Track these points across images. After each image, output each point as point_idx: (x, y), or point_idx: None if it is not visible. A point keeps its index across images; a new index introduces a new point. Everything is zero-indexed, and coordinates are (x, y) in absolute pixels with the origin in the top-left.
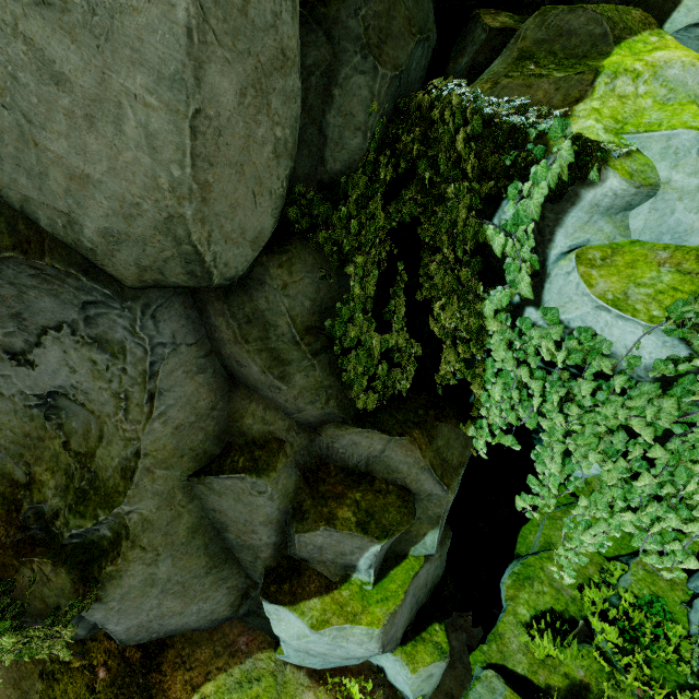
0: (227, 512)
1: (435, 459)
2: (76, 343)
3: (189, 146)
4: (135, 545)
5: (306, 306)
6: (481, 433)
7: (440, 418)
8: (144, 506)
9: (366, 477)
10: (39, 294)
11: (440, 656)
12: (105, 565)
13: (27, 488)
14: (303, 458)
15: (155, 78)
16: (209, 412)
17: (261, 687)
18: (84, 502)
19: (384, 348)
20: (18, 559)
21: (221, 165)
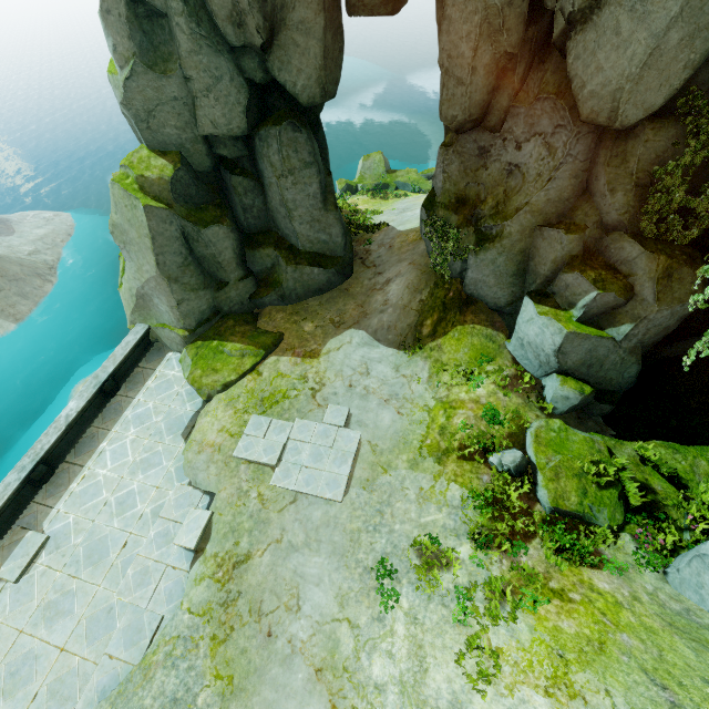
0: (539, 250)
1: (663, 279)
2: (541, 144)
3: (645, 60)
4: (500, 242)
5: (651, 157)
6: (703, 268)
7: (687, 263)
8: (514, 227)
9: (614, 271)
10: (546, 117)
11: (580, 392)
12: (486, 243)
13: (481, 203)
14: (590, 244)
15: (649, 34)
16: (564, 201)
17: (492, 345)
18: (496, 215)
19: (683, 205)
20: (466, 224)
21: (653, 69)
